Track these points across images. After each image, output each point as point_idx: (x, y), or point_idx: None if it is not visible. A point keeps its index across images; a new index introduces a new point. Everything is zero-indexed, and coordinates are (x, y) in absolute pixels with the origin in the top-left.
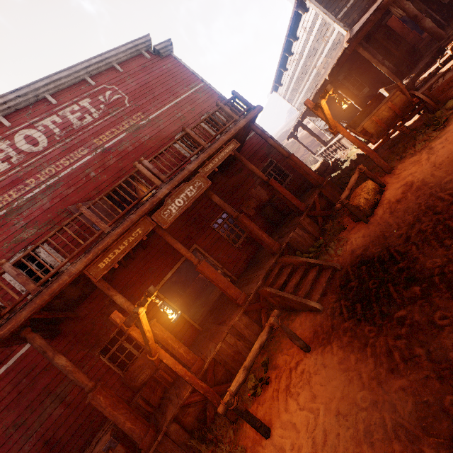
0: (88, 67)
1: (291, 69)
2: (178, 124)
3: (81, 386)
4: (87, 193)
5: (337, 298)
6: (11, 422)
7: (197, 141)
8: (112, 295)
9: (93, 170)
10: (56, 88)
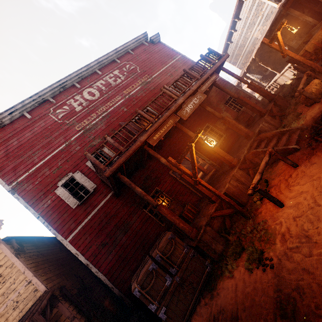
0: (115, 53)
1: (235, 40)
2: (169, 79)
3: (135, 226)
4: (124, 120)
5: (310, 138)
6: (100, 242)
7: (193, 76)
8: (159, 158)
9: (125, 108)
10: (100, 66)
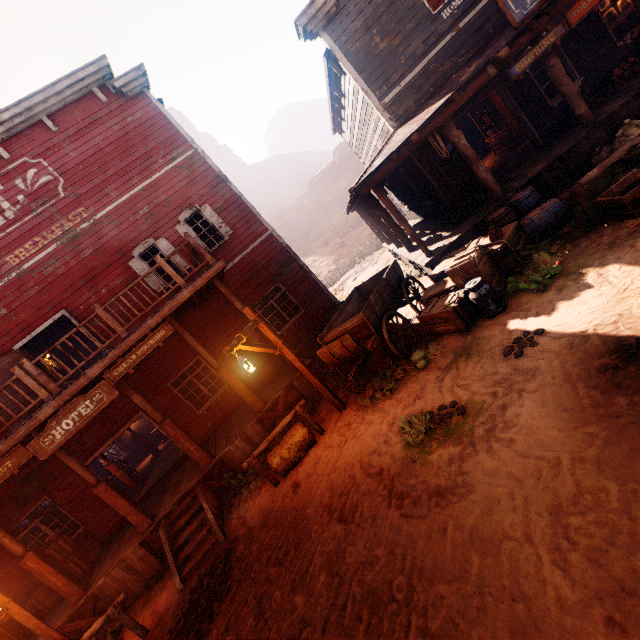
0: None
1: (348, 122)
2: (140, 228)
3: None
4: None
5: (194, 586)
6: None
7: (112, 326)
8: None
9: (4, 306)
10: None
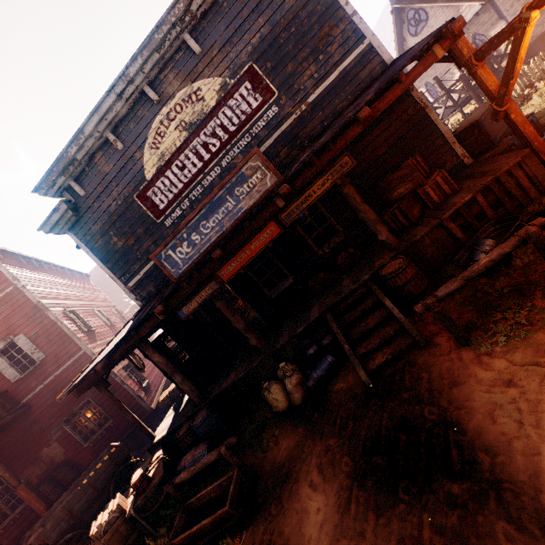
0: None
1: None
2: None
3: None
4: None
5: None
6: None
7: None
8: None
9: None
10: None
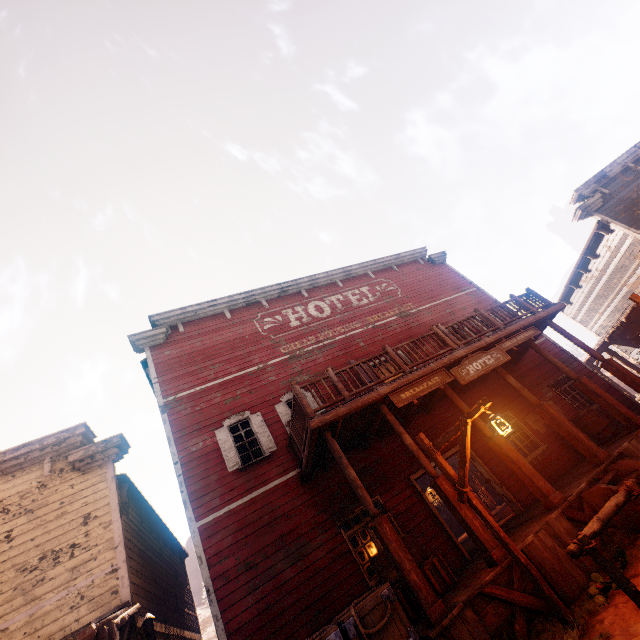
0: (371, 265)
1: (586, 286)
2: (447, 318)
3: (316, 556)
4: (354, 358)
5: None
6: (245, 557)
7: (490, 322)
8: (402, 432)
9: (362, 341)
10: (345, 276)
